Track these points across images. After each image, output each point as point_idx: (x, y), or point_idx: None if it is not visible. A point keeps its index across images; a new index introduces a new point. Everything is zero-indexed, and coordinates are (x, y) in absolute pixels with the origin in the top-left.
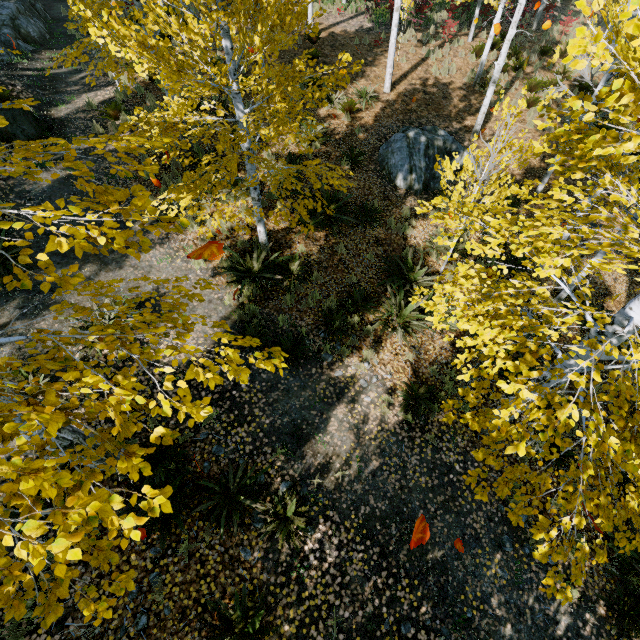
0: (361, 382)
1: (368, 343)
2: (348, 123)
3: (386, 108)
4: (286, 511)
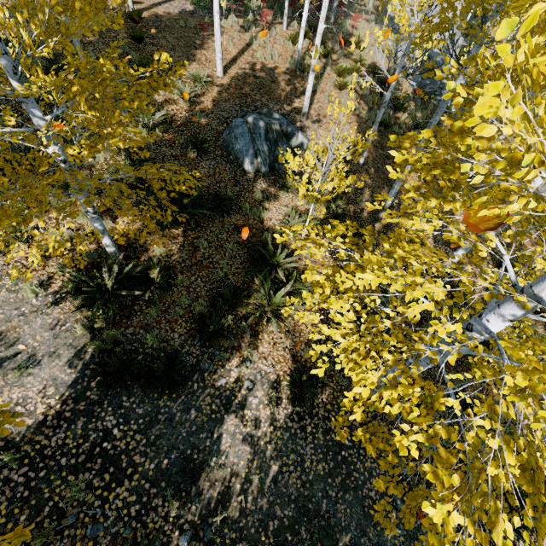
0: (246, 384)
1: (246, 339)
2: (187, 108)
3: (222, 92)
4: None
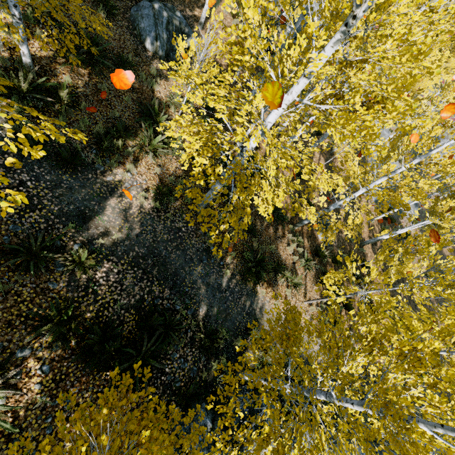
0: (126, 185)
1: (130, 160)
2: None
3: None
4: (80, 259)
